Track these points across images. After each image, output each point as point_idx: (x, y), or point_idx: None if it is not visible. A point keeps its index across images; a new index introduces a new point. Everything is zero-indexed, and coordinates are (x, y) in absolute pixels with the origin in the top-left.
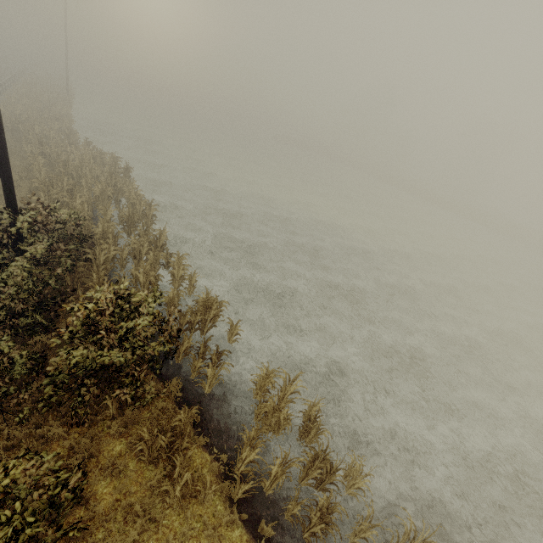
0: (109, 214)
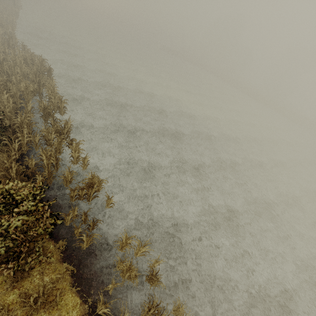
0: (28, 106)
